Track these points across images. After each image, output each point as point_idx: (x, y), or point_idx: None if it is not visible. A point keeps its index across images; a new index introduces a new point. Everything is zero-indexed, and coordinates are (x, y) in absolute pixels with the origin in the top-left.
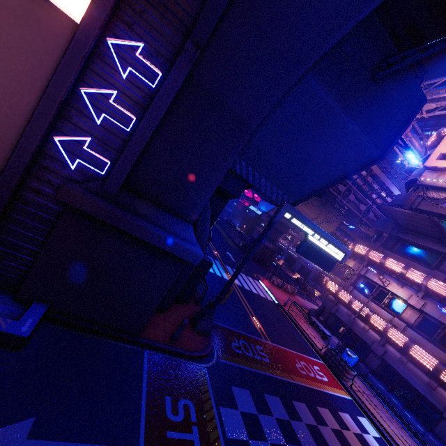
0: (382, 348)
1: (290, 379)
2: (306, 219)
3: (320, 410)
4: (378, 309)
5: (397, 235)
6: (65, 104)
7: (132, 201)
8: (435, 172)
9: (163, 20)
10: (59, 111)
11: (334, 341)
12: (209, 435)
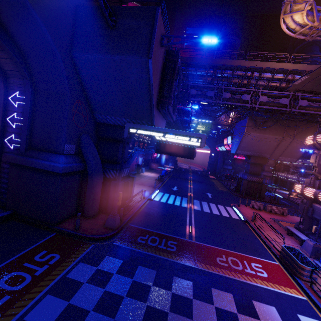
0: None
1: (191, 264)
2: (146, 127)
3: (215, 292)
4: None
5: None
6: (5, 127)
7: (32, 153)
8: None
9: (19, 80)
10: (2, 129)
11: (309, 244)
12: (53, 271)
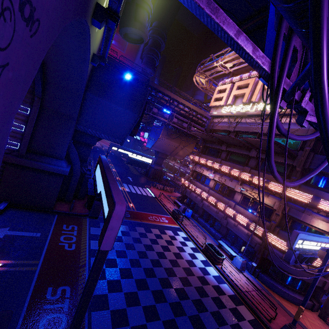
0: (202, 203)
1: (140, 221)
2: (124, 148)
3: (152, 229)
4: (200, 185)
5: (206, 145)
6: None
7: (33, 156)
8: (214, 108)
9: None
10: None
11: (182, 207)
12: (82, 233)
